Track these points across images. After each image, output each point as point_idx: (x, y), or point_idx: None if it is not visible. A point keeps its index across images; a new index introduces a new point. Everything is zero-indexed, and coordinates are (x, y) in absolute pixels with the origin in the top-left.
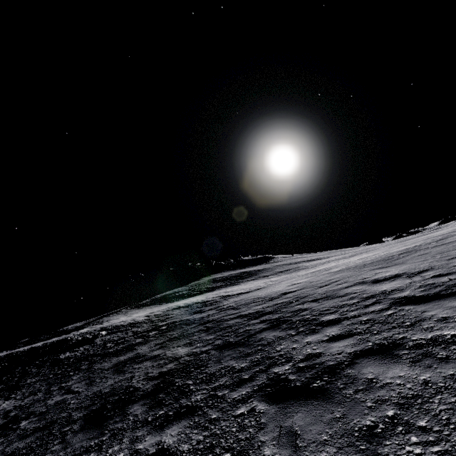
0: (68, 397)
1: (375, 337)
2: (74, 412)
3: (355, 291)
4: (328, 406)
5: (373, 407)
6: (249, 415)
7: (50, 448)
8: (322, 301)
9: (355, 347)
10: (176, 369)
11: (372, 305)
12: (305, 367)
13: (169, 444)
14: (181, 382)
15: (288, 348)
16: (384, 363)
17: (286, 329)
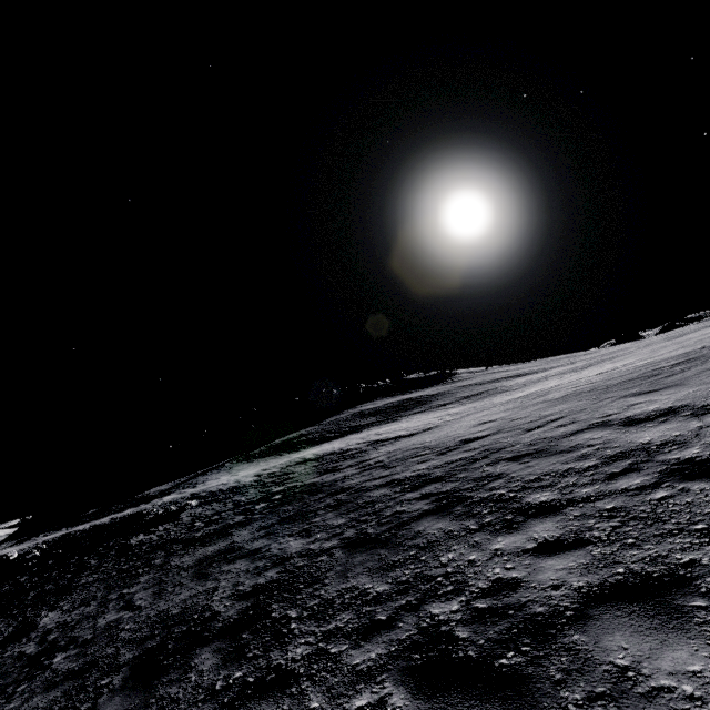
0: (125, 616)
1: (630, 554)
2: (123, 648)
3: (589, 441)
4: None
5: None
6: None
7: None
8: (529, 461)
9: (589, 575)
10: (278, 582)
11: (623, 475)
12: (488, 611)
13: None
14: (280, 611)
15: (460, 561)
16: (652, 628)
17: (461, 517)
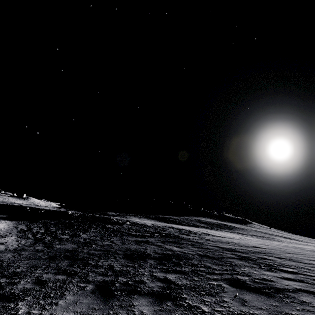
0: (113, 244)
1: None
2: (118, 250)
3: None
4: (269, 299)
5: (300, 310)
6: (217, 285)
7: (110, 258)
8: (286, 260)
9: (302, 287)
10: (172, 254)
11: None
12: (259, 282)
13: (170, 278)
14: (175, 260)
15: (249, 271)
16: None
17: (250, 263)
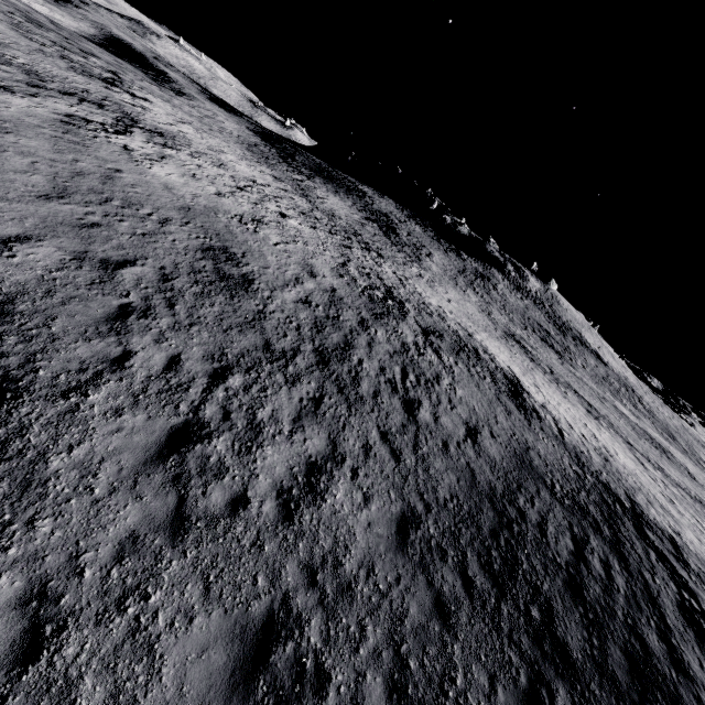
0: None
1: None
2: None
3: None
4: None
5: None
6: None
7: None
8: None
9: None
10: None
11: None
12: None
13: None
14: None
15: None
16: None
17: None
